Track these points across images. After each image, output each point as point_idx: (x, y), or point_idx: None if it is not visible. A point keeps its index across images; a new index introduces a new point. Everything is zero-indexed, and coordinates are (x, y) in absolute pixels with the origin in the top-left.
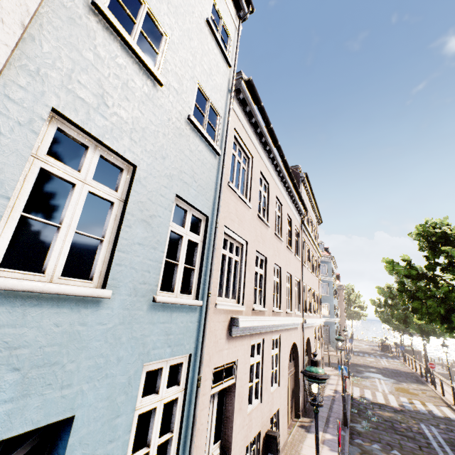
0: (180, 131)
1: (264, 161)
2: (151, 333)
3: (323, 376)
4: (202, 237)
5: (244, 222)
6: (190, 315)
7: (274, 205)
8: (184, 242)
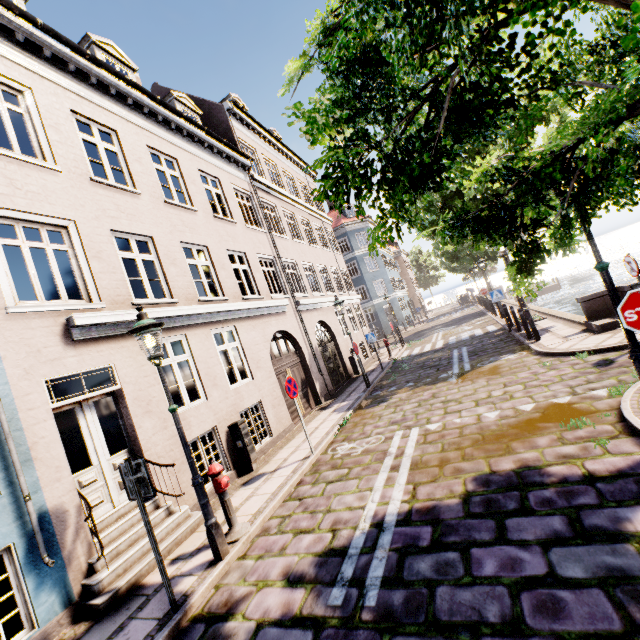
0: None
1: (78, 93)
2: None
3: (143, 325)
4: None
5: (47, 193)
6: None
7: (148, 160)
8: None
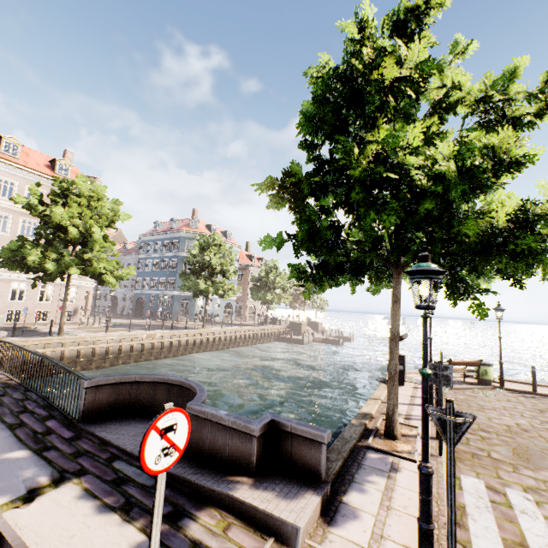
0: None
1: None
2: None
3: None
4: None
5: None
6: None
7: None
8: None
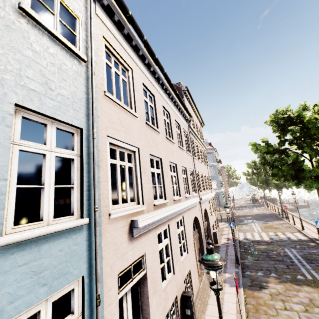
0: (7, 22)
1: (146, 74)
2: (1, 287)
3: (219, 263)
4: (78, 151)
5: (131, 130)
6: (74, 237)
7: (162, 113)
8: (49, 161)
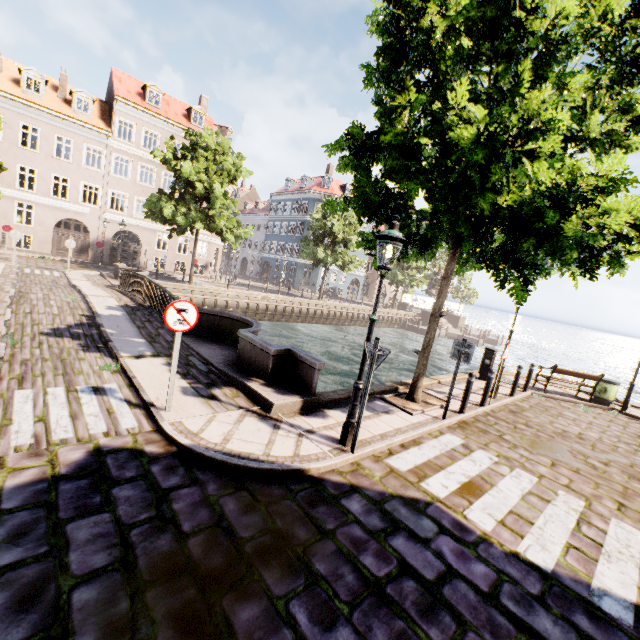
0: None
1: None
2: None
3: None
4: None
5: None
6: None
7: (18, 129)
8: None
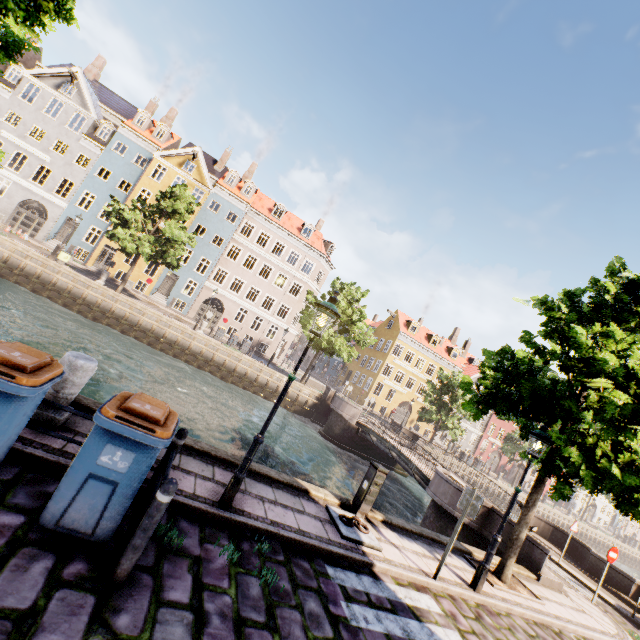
0: None
1: None
2: None
3: None
4: None
5: None
6: None
7: None
8: None
